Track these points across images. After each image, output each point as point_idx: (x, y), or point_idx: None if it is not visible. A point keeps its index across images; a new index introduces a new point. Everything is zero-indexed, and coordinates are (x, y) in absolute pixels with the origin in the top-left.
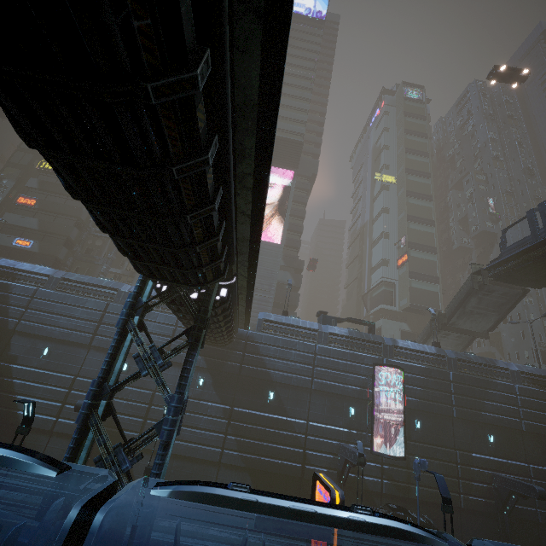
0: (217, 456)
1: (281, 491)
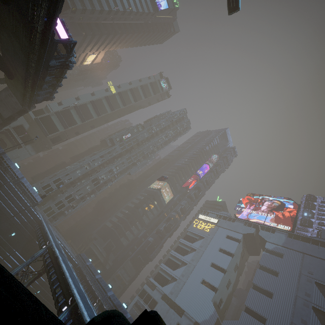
0: None
1: None
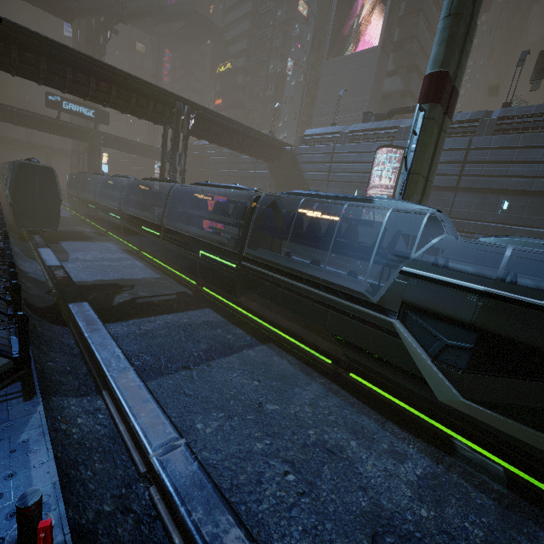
0: None
1: None
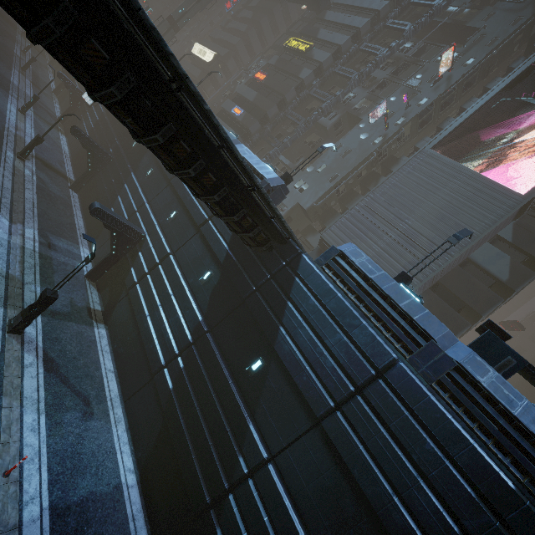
0: (156, 367)
1: (167, 490)
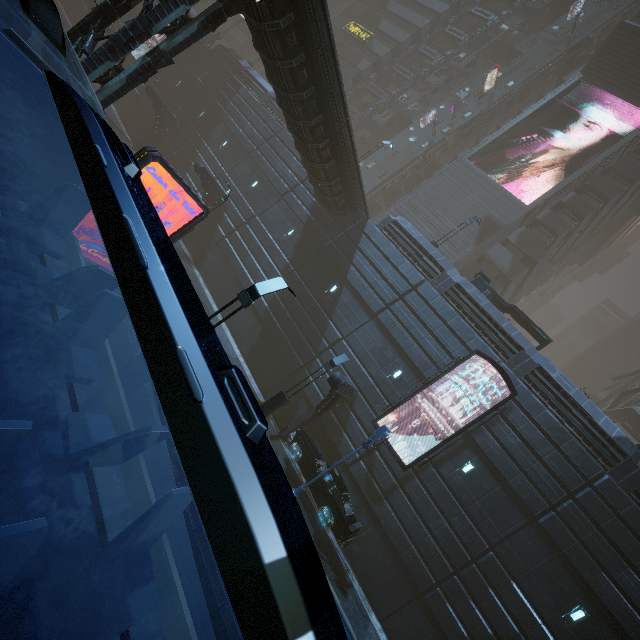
0: None
1: (270, 365)
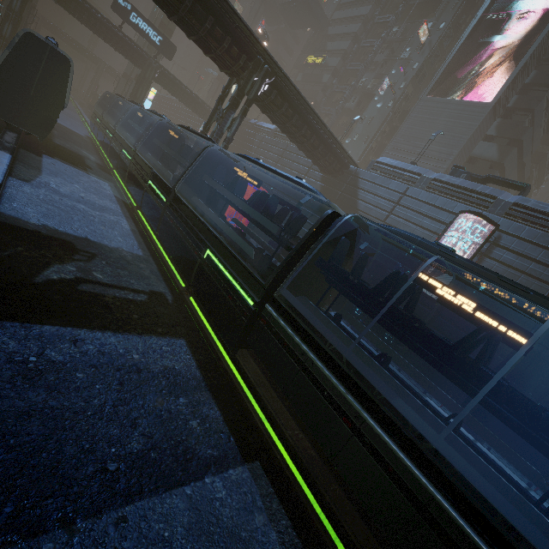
0: None
1: None
